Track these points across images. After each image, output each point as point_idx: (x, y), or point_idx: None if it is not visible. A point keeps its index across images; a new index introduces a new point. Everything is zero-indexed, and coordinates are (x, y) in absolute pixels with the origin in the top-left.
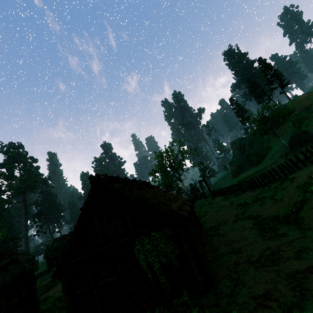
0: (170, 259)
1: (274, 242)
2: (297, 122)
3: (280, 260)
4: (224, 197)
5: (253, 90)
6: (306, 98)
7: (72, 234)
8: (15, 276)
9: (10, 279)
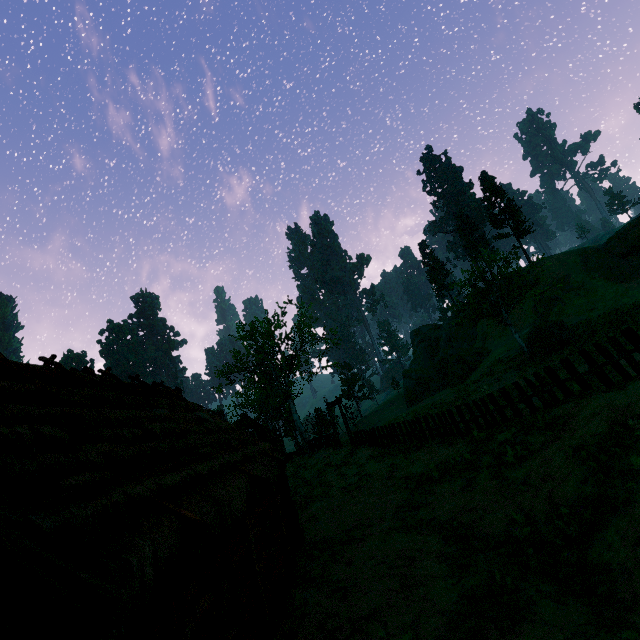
0: None
1: None
2: (542, 306)
3: None
4: (377, 450)
5: (464, 233)
6: (560, 262)
7: None
8: None
9: None
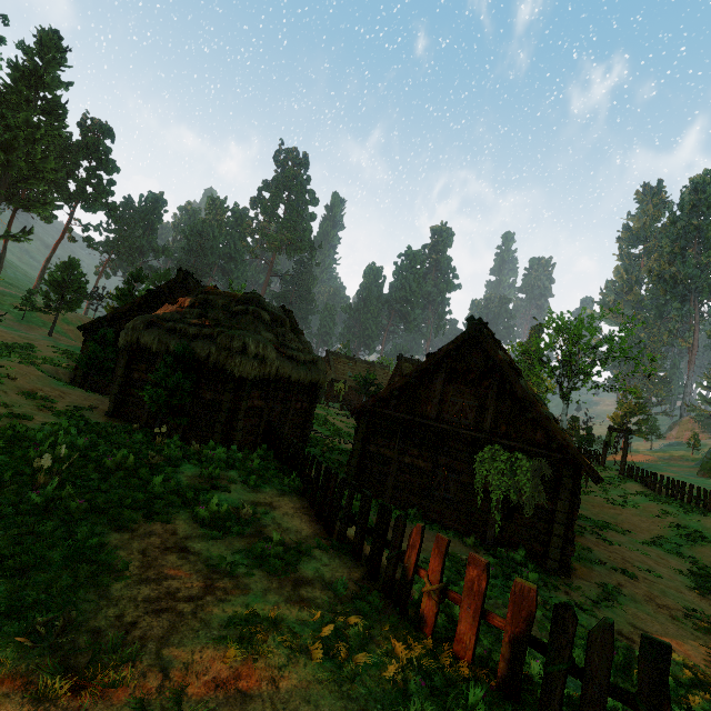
0: (522, 503)
1: None
2: None
3: None
4: (650, 492)
5: None
6: None
7: (401, 380)
8: (313, 380)
9: (309, 380)
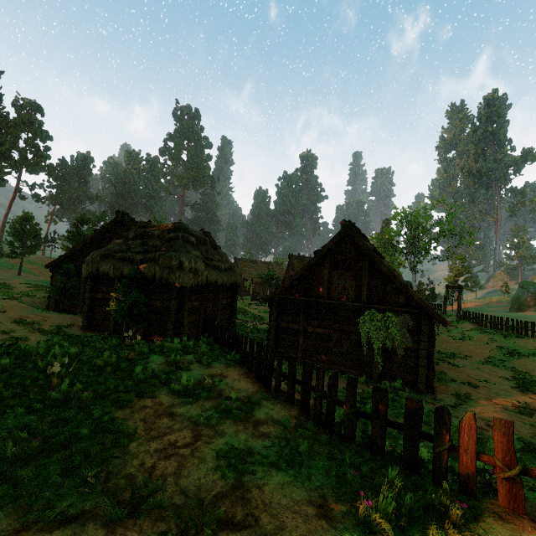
0: (395, 347)
1: (535, 403)
2: None
3: (533, 416)
4: (479, 328)
5: None
6: None
7: (298, 272)
8: (232, 282)
9: (230, 282)
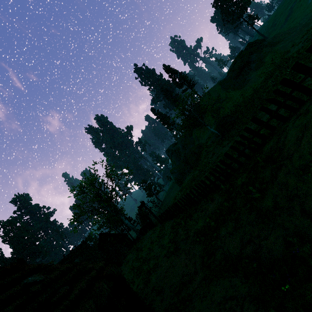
0: None
1: None
2: (215, 113)
3: None
4: (174, 221)
5: (168, 96)
6: (213, 91)
7: None
8: None
9: None
